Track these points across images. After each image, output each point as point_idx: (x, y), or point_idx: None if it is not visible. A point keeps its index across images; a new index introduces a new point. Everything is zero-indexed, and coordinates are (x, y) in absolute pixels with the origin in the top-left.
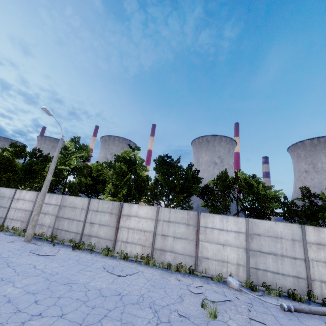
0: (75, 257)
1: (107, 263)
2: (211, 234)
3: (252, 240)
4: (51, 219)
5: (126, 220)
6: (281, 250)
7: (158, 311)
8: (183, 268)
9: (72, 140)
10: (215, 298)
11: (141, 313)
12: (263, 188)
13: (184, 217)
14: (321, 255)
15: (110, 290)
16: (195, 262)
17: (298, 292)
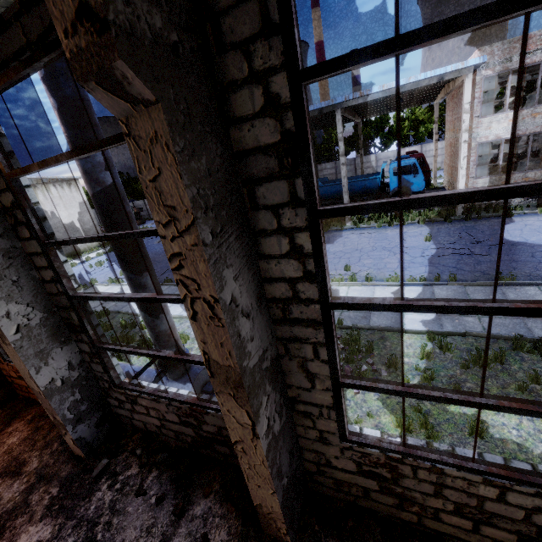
0: None
1: None
2: None
3: None
4: (441, 158)
5: None
6: None
7: None
8: None
9: None
10: None
11: None
12: None
13: None
14: None
15: None
16: None
17: None
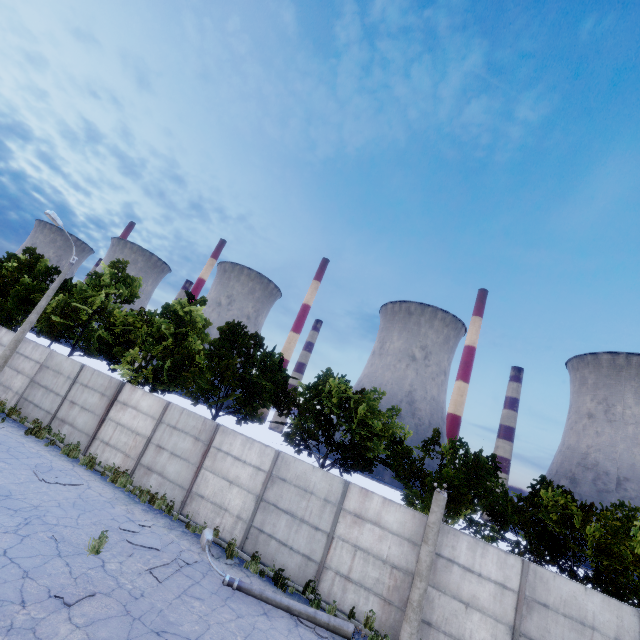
0: (14, 443)
1: (51, 463)
2: (222, 461)
3: (272, 485)
4: (23, 382)
5: (120, 411)
6: (305, 511)
7: (31, 524)
8: (159, 501)
9: (113, 265)
10: (140, 541)
11: (4, 519)
12: (373, 415)
13: (197, 426)
14: (353, 534)
15: (2, 489)
16: (184, 498)
17: (300, 580)
